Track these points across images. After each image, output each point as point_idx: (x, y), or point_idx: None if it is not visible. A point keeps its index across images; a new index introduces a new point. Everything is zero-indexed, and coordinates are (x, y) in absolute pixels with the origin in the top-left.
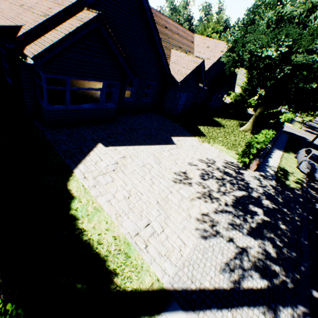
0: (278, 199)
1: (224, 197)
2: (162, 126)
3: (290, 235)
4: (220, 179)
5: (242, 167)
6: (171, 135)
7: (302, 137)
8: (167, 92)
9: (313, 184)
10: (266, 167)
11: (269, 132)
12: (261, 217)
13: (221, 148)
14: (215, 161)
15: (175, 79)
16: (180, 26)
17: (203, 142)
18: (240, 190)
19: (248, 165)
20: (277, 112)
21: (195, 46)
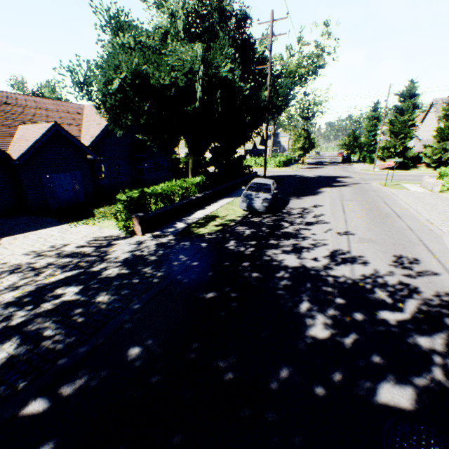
0: (147, 259)
1: (6, 295)
2: (4, 228)
3: (105, 307)
4: (40, 268)
5: (126, 236)
6: (6, 235)
7: (293, 175)
8: (21, 179)
9: (255, 218)
10: (177, 222)
11: (194, 180)
12: (63, 300)
13: (111, 223)
14: (67, 245)
15: (12, 158)
16: (47, 100)
17: (76, 226)
18: (70, 271)
19: (134, 230)
20: (238, 157)
21: (84, 117)
